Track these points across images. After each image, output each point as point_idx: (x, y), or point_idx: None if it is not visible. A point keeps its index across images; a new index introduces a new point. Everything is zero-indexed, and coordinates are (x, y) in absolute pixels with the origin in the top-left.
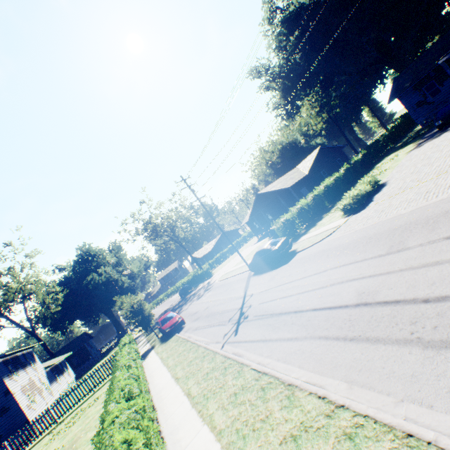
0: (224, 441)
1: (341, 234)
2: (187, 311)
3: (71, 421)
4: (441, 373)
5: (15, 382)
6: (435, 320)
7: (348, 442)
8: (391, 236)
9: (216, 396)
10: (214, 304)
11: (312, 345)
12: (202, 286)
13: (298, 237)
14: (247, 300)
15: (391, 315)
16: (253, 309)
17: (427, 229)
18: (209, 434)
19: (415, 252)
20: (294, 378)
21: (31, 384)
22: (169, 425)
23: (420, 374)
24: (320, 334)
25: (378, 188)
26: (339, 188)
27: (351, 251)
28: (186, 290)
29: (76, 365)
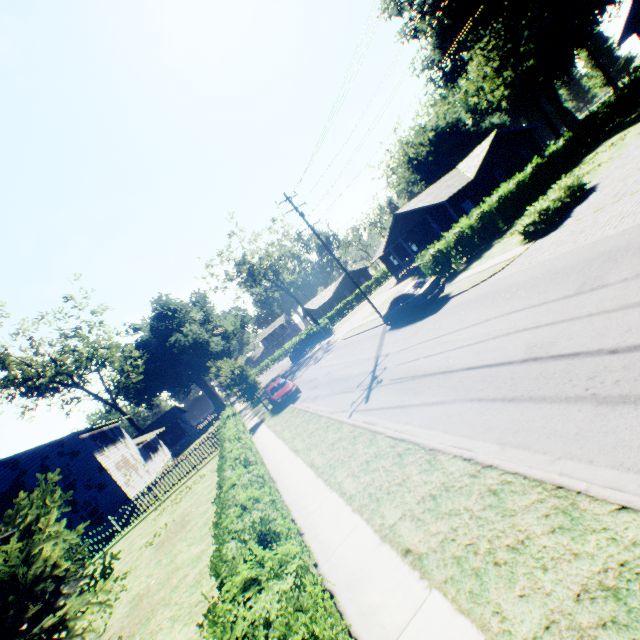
0: (356, 504)
1: (516, 269)
2: (302, 378)
3: (177, 498)
4: (611, 430)
5: (107, 458)
6: (619, 373)
7: (491, 497)
8: (586, 269)
9: (345, 465)
10: (337, 369)
11: (462, 409)
12: (320, 347)
13: (454, 276)
14: (380, 362)
15: (566, 370)
16: (389, 371)
17: (639, 257)
18: (338, 500)
19: (614, 291)
20: (437, 443)
21: (125, 461)
22: (292, 494)
23: (586, 432)
24: (472, 396)
25: (582, 197)
26: (522, 198)
27: (526, 292)
28: (299, 353)
29: (170, 444)
